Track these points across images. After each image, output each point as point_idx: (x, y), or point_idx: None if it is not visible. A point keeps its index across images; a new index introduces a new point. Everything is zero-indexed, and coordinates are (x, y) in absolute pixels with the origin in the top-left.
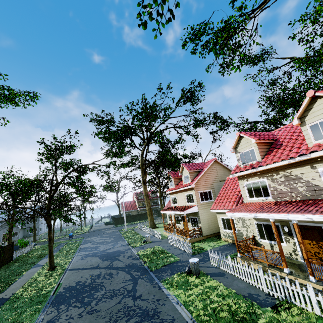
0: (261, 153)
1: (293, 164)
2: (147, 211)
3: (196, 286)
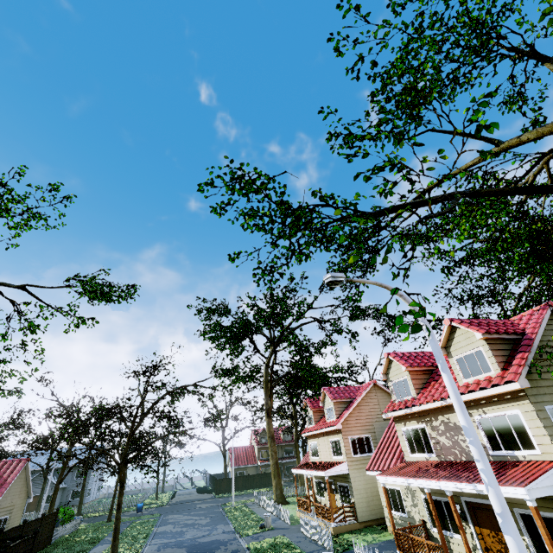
0: (416, 385)
1: (449, 407)
2: (271, 468)
3: None
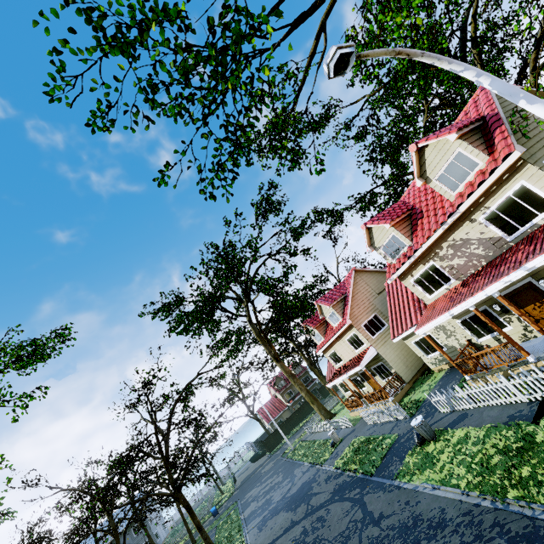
0: (406, 234)
1: (450, 229)
2: (306, 399)
3: (442, 453)
